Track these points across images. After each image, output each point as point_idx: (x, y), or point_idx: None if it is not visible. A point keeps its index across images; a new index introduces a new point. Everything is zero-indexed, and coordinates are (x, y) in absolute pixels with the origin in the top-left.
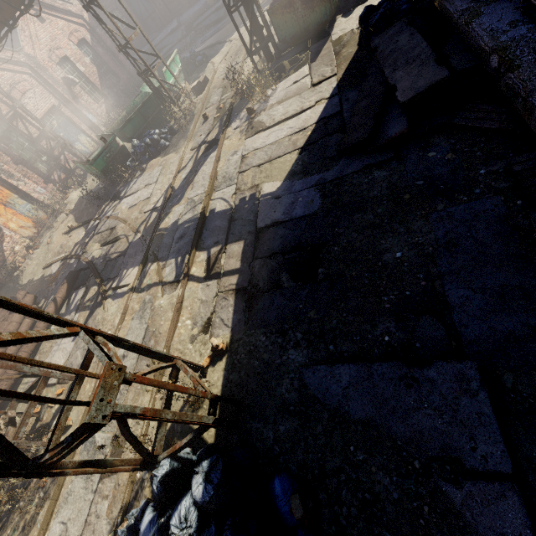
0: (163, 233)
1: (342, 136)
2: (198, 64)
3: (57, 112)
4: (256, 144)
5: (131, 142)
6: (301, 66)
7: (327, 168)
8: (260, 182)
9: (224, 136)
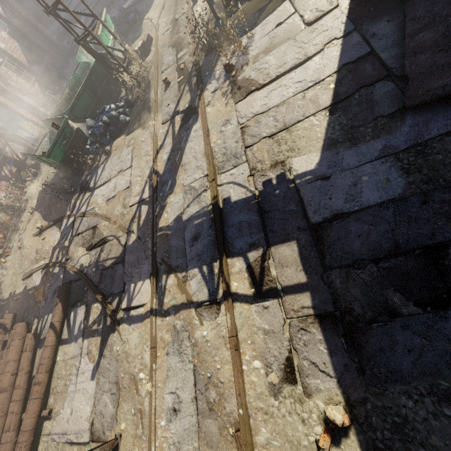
0: (167, 233)
1: (406, 85)
2: (132, 23)
3: None
4: (255, 108)
5: (83, 122)
6: (277, 4)
7: (389, 131)
8: (283, 158)
9: (203, 103)
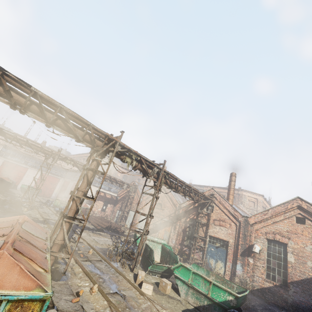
0: None
1: None
2: None
3: (227, 245)
4: None
5: None
6: None
7: None
8: None
9: None
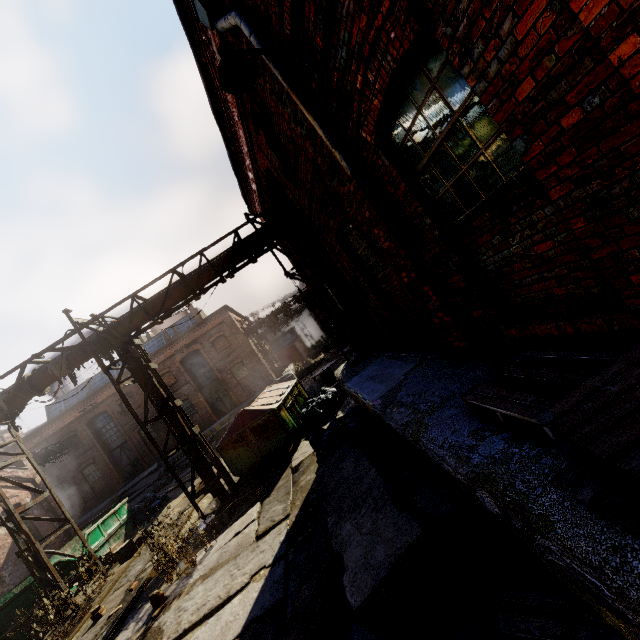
0: None
1: None
2: (154, 510)
3: None
4: None
5: None
6: (253, 504)
7: None
8: None
9: None
